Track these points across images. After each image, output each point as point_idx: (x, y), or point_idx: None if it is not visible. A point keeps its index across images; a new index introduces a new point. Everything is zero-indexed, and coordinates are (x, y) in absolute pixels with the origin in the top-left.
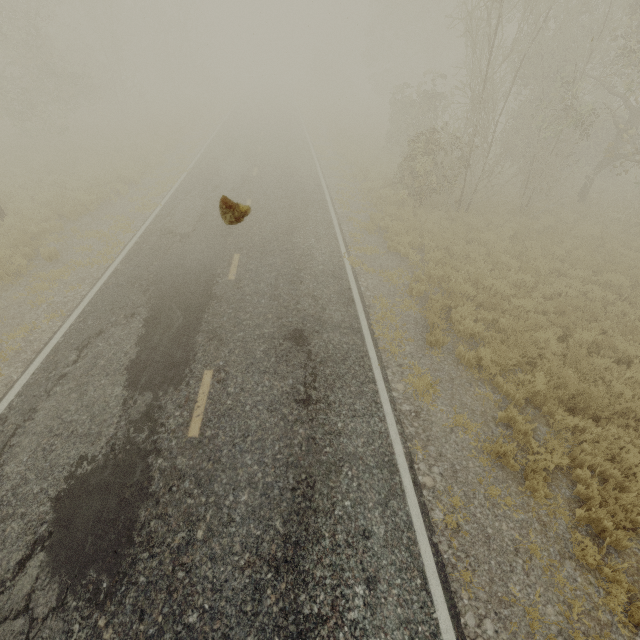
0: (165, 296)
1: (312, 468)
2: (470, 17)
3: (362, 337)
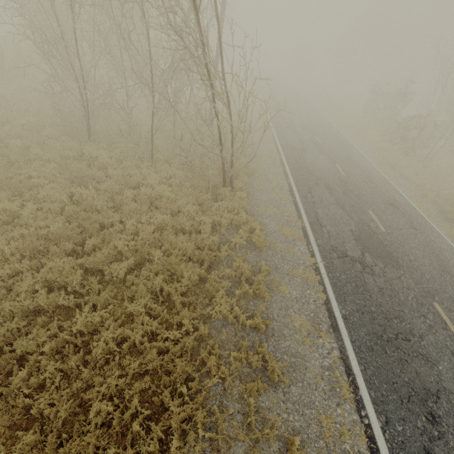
0: (323, 178)
1: (433, 249)
2: None
3: (417, 211)
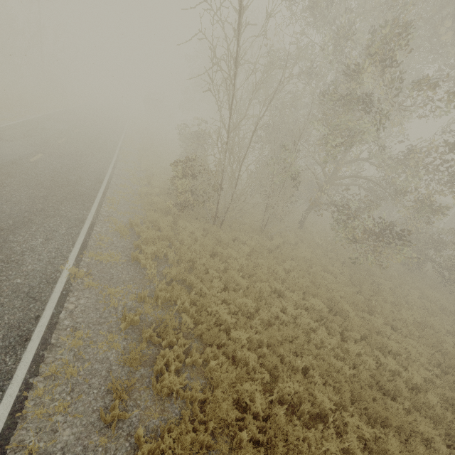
0: None
1: None
2: (213, 81)
3: None
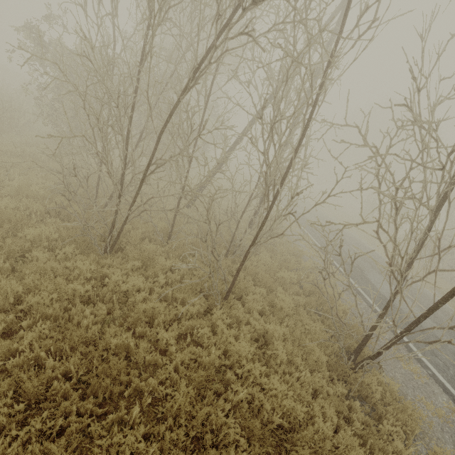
0: None
1: None
2: None
3: None
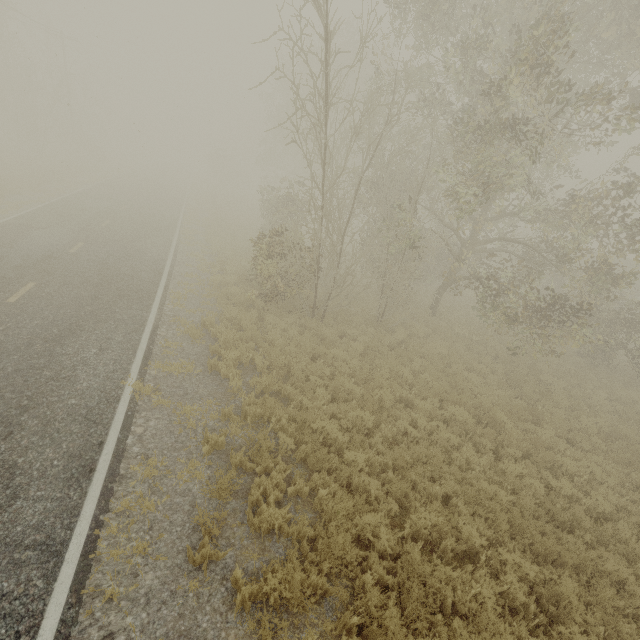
0: None
1: None
2: (298, 129)
3: (55, 568)
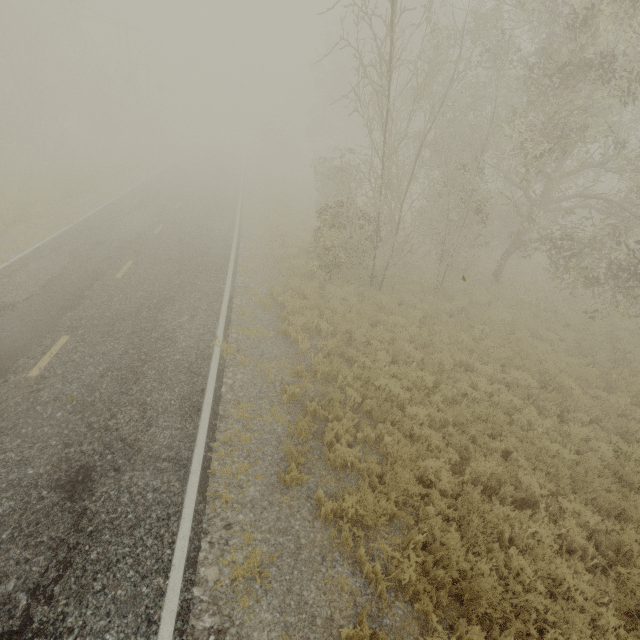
0: None
1: None
2: (358, 98)
3: (185, 476)
